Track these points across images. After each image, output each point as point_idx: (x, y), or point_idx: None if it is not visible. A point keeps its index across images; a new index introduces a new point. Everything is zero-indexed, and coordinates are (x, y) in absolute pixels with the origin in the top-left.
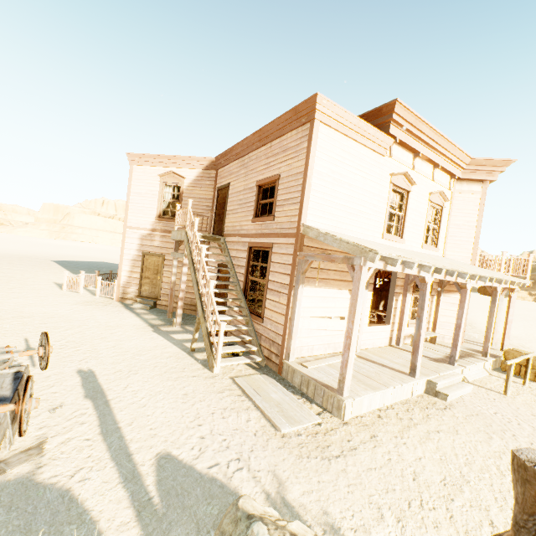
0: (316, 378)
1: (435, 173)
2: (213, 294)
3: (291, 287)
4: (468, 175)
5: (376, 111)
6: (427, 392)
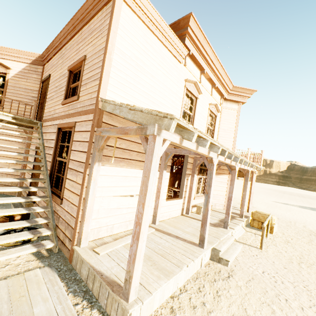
0: (103, 270)
1: (212, 91)
2: (30, 175)
3: (87, 165)
4: (231, 97)
5: (175, 24)
6: (212, 258)
